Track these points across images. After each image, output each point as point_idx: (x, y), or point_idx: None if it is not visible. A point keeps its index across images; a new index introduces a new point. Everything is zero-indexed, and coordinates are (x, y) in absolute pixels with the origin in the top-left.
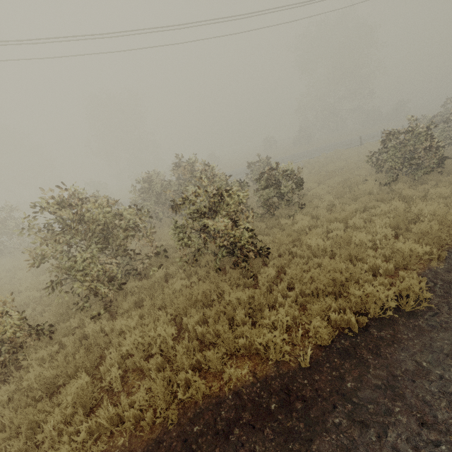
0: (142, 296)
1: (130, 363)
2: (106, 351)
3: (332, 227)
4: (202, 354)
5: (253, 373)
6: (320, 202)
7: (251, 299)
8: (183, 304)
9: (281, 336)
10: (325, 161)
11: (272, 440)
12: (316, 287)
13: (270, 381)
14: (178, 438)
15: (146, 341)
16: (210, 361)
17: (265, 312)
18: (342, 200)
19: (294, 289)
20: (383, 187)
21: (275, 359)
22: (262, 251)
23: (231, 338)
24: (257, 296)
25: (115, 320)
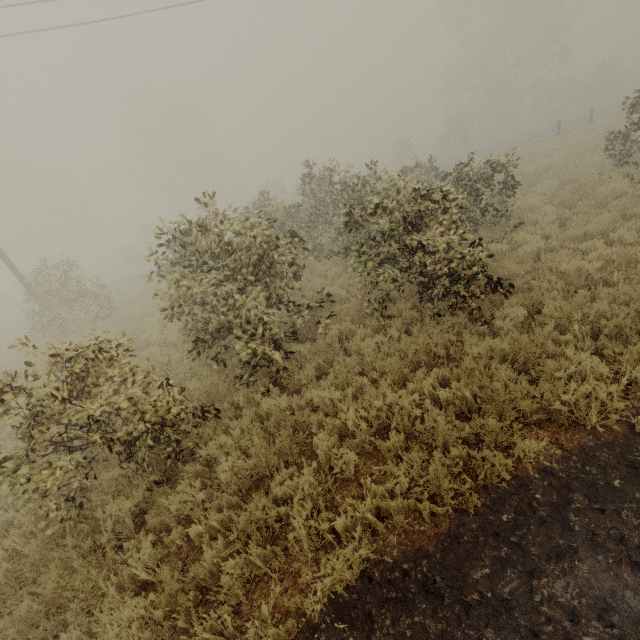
0: (319, 362)
1: (353, 445)
2: (307, 432)
3: (584, 247)
4: (479, 423)
5: (556, 444)
6: (540, 216)
7: (509, 349)
8: (397, 366)
9: (611, 388)
10: (511, 162)
11: (639, 524)
12: (601, 327)
13: (592, 453)
14: (483, 531)
15: (370, 414)
16: (479, 434)
17: (551, 363)
18: (577, 210)
19: (564, 333)
20: (639, 186)
21: (584, 424)
22: (501, 283)
23: (517, 399)
24: (523, 343)
25: (287, 396)
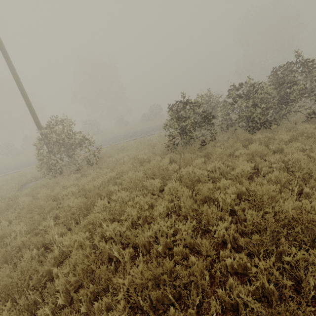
0: None
1: None
2: None
3: None
4: None
5: None
6: None
7: None
8: None
9: None
10: None
11: None
12: None
13: None
14: None
15: None
16: None
17: None
18: None
19: None
20: None
21: None
22: None
23: None
24: None
25: None
